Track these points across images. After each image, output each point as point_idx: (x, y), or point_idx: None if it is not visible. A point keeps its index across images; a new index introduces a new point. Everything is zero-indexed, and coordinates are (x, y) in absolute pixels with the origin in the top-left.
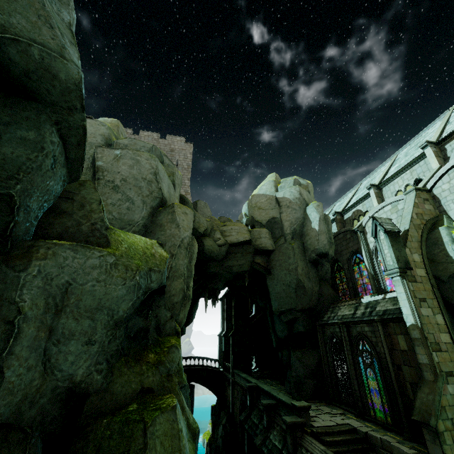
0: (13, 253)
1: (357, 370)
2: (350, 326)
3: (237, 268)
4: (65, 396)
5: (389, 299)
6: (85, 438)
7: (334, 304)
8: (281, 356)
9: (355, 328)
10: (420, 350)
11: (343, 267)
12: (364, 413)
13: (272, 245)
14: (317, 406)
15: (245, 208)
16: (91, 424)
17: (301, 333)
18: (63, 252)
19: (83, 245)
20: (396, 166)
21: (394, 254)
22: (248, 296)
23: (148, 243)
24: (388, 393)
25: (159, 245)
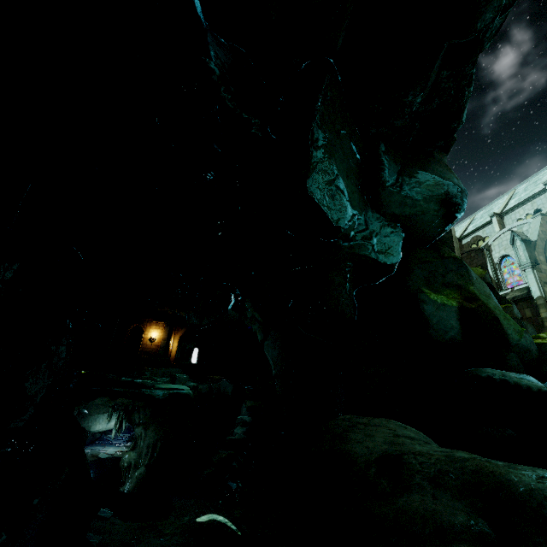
0: None
1: None
2: None
3: None
4: None
5: (516, 290)
6: None
7: None
8: None
9: None
10: (543, 310)
11: None
12: None
13: None
14: None
15: None
16: None
17: None
18: None
19: None
20: (516, 199)
21: (528, 254)
22: None
23: None
24: None
25: None
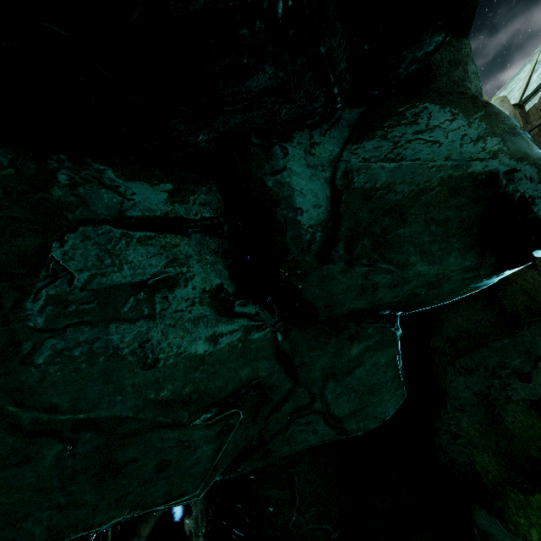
0: None
1: None
2: None
3: None
4: None
5: None
6: None
7: None
8: None
9: None
10: None
11: None
12: None
13: None
14: None
15: None
16: None
17: None
18: None
19: None
20: None
21: None
22: None
23: None
24: None
25: None
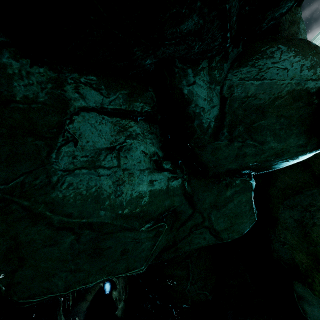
0: None
1: None
2: None
3: None
4: None
5: None
6: None
7: None
8: None
9: None
10: None
11: None
12: None
13: None
14: None
15: None
16: None
17: None
18: None
19: None
20: None
21: None
22: None
23: None
24: None
25: None
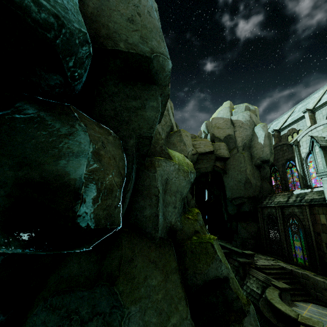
0: (146, 164)
1: (287, 235)
2: (284, 208)
3: (204, 169)
4: (168, 230)
5: (315, 192)
6: (182, 248)
7: (271, 194)
8: (229, 226)
9: (288, 210)
10: None
11: (278, 169)
12: (289, 260)
13: (228, 154)
14: (256, 255)
15: (204, 126)
16: (182, 243)
17: (246, 212)
18: (162, 163)
19: (167, 159)
20: None
21: (325, 162)
22: (206, 188)
23: (182, 156)
24: (308, 249)
25: (186, 157)
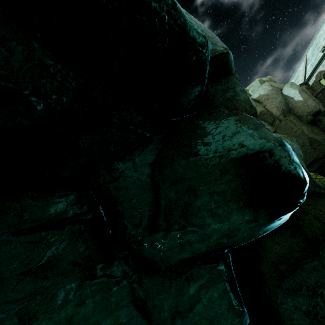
0: None
1: None
2: None
3: None
4: None
5: None
6: None
7: None
8: None
9: None
10: None
11: None
12: None
13: (272, 128)
14: None
15: None
16: None
17: None
18: None
19: None
20: None
21: None
22: None
23: None
24: None
25: None
